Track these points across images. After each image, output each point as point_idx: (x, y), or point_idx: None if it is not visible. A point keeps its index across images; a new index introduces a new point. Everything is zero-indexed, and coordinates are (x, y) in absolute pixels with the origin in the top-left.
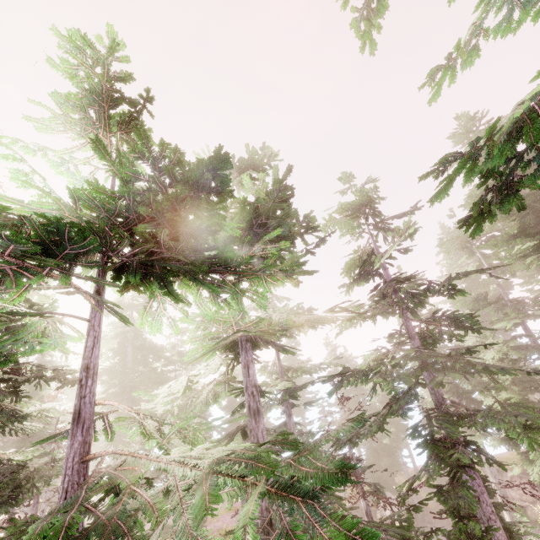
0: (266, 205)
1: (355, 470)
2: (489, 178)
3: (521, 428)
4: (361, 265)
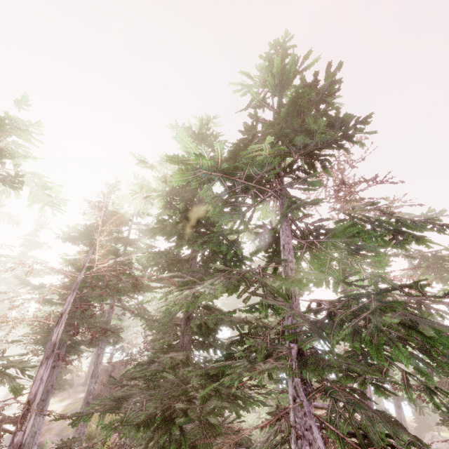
0: None
1: None
2: None
3: None
4: None
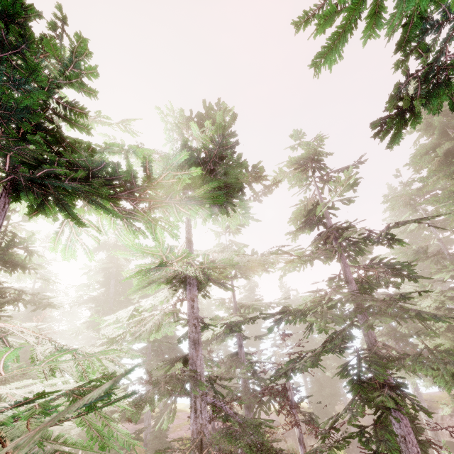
0: (212, 151)
1: (291, 400)
2: (411, 55)
3: (449, 376)
4: (306, 214)
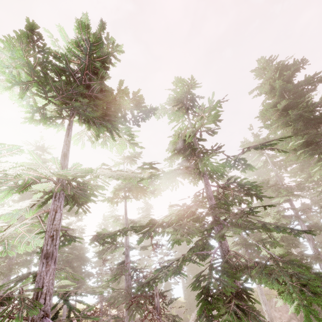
0: (82, 61)
1: (157, 306)
2: None
3: (296, 292)
4: (181, 143)
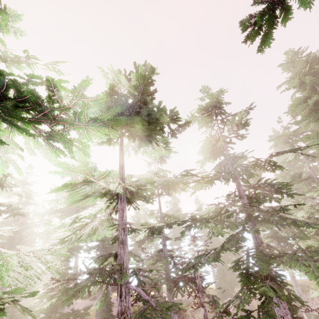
0: (136, 97)
1: (199, 286)
2: None
3: (318, 272)
4: (211, 147)
